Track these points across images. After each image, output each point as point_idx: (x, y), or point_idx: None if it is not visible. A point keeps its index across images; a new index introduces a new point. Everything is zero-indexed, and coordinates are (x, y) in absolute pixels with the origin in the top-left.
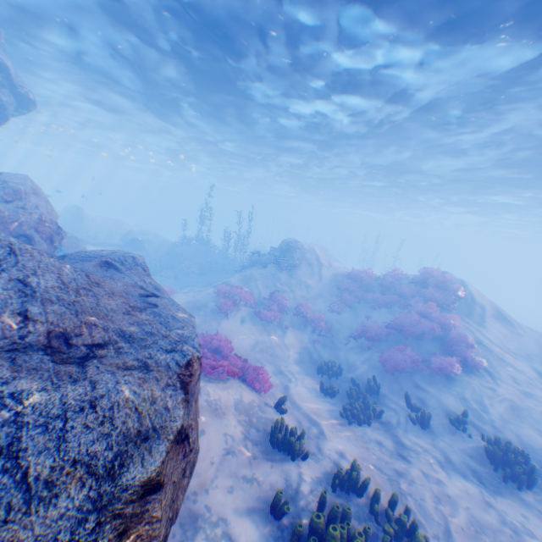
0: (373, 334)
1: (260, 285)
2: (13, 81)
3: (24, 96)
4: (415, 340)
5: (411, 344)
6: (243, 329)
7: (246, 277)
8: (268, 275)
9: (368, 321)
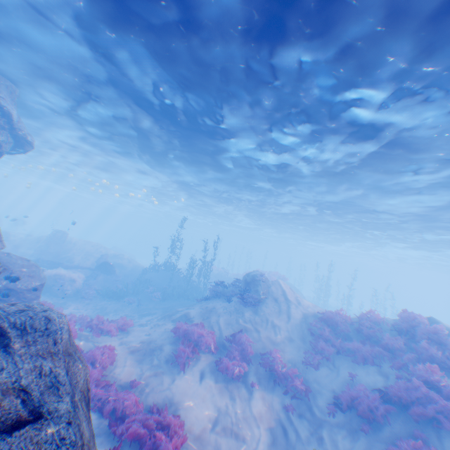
0: (367, 406)
1: (223, 322)
2: (14, 126)
3: (23, 138)
4: (430, 426)
5: (425, 432)
6: (201, 389)
7: (208, 311)
8: (232, 310)
9: (355, 384)
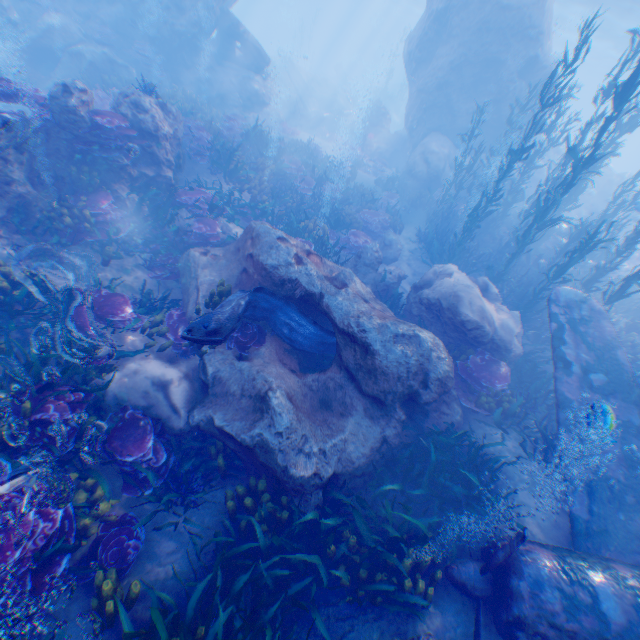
0: None
1: None
2: None
3: None
4: None
5: None
6: None
7: None
8: None
9: None
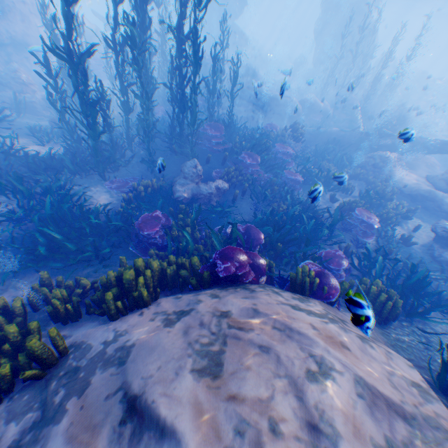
0: None
1: None
2: None
3: None
4: None
5: None
6: None
7: None
8: None
9: None
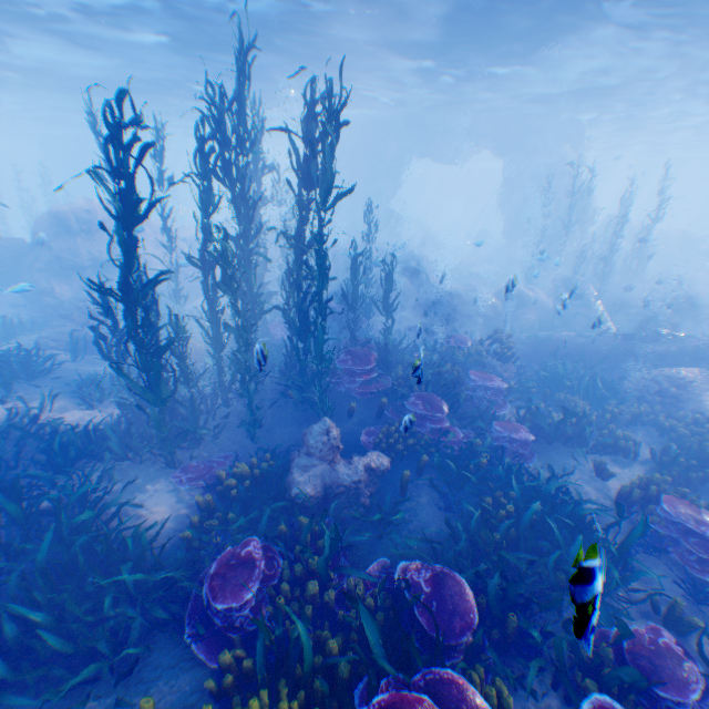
0: None
1: None
2: None
3: None
4: None
5: None
6: None
7: None
8: None
9: None
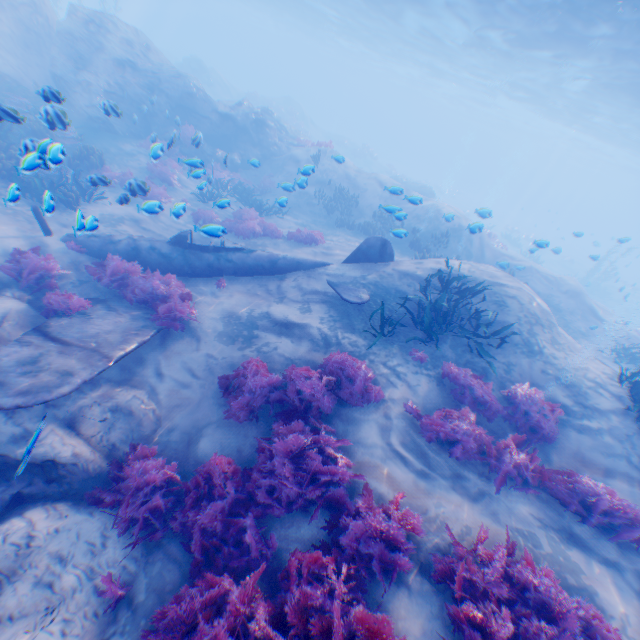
0: None
1: None
2: None
3: None
4: None
5: None
6: None
7: None
8: None
9: None
